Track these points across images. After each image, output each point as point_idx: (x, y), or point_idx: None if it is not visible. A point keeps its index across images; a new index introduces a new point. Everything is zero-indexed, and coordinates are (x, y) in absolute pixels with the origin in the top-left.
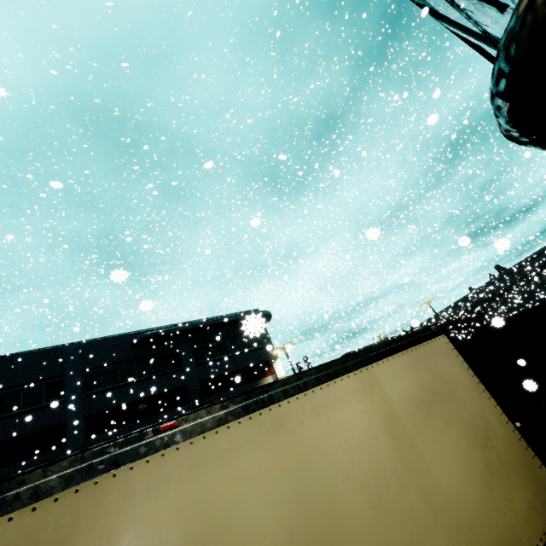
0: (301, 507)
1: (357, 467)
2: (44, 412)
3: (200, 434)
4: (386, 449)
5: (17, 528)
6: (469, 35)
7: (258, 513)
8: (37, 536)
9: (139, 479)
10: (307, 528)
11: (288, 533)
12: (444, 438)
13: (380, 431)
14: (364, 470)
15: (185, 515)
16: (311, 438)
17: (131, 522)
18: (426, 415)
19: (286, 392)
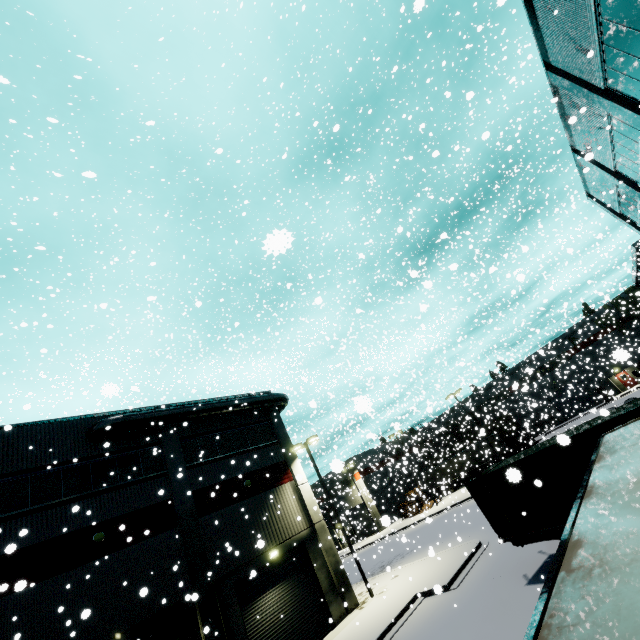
0: None
1: None
2: None
3: None
4: None
5: None
6: (584, 87)
7: None
8: None
9: None
10: None
11: None
12: None
13: None
14: None
15: None
16: None
17: None
18: None
19: None
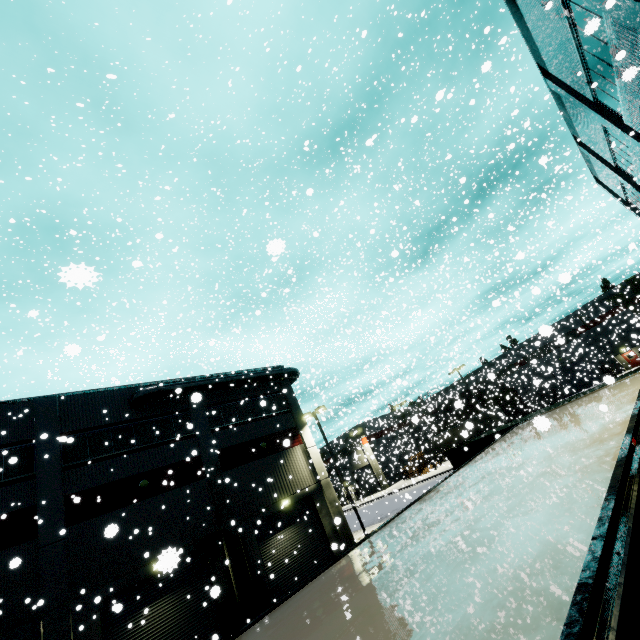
0: None
1: None
2: (4, 491)
3: None
4: None
5: None
6: (577, 98)
7: None
8: None
9: None
10: None
11: None
12: None
13: None
14: None
15: None
16: None
17: None
18: None
19: None
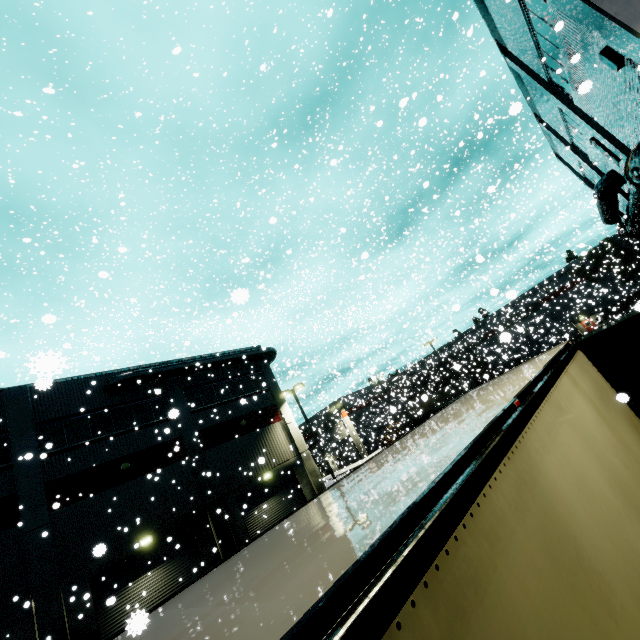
0: (602, 465)
1: (605, 441)
2: None
3: (536, 410)
4: (607, 429)
5: (511, 471)
6: (533, 77)
7: (590, 468)
8: (522, 477)
9: (533, 440)
10: (613, 479)
11: (609, 482)
12: (621, 424)
13: (598, 417)
14: (608, 443)
15: (567, 467)
16: (577, 418)
17: (550, 470)
18: (607, 407)
19: (548, 383)
